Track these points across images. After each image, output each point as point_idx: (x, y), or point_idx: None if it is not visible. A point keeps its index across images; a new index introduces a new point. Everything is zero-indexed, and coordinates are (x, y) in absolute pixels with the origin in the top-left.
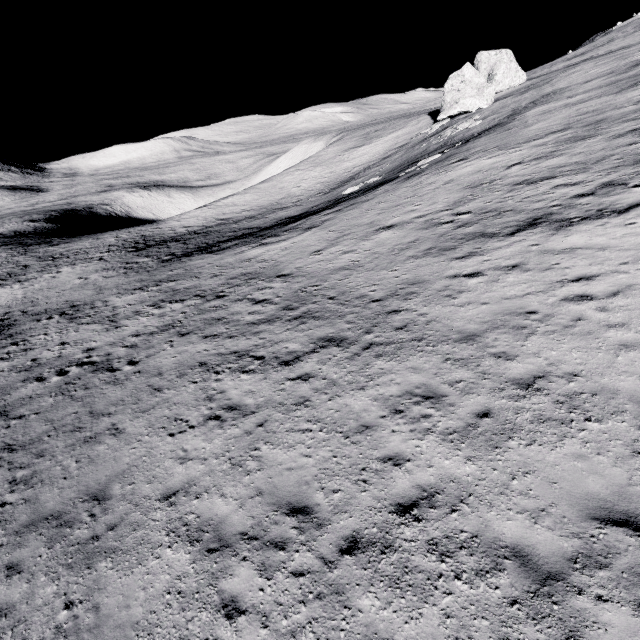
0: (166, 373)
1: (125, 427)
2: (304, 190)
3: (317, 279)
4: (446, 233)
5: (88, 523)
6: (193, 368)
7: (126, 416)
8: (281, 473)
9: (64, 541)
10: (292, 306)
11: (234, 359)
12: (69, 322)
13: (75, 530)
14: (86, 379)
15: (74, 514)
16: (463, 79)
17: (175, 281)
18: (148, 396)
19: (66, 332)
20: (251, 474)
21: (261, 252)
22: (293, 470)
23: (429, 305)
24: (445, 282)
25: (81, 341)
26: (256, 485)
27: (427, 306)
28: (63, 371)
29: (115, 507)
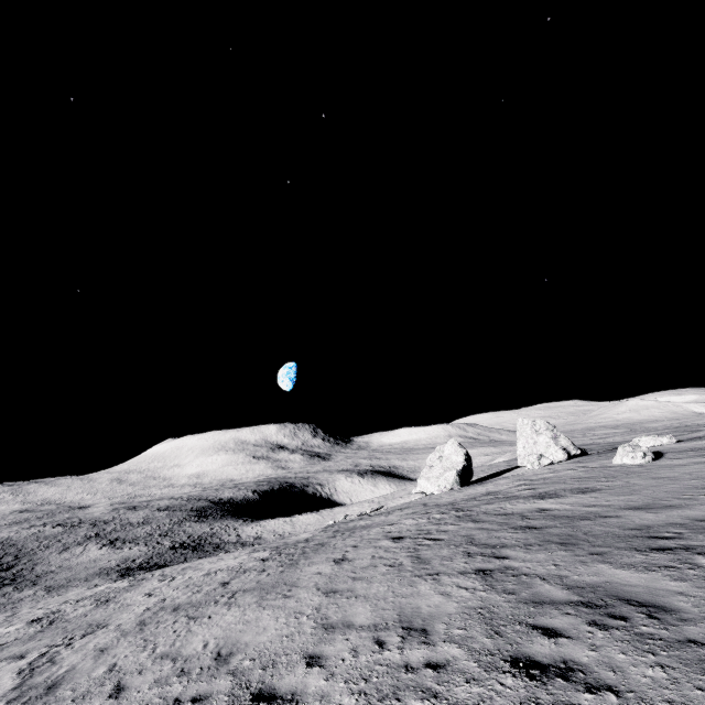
0: None
1: None
2: None
3: None
4: None
5: None
6: None
7: None
8: None
9: None
10: None
11: None
12: None
13: None
14: None
15: None
16: (442, 454)
17: (47, 591)
18: None
19: None
20: None
21: (70, 593)
22: None
23: None
24: None
25: None
26: None
27: None
28: None
29: None
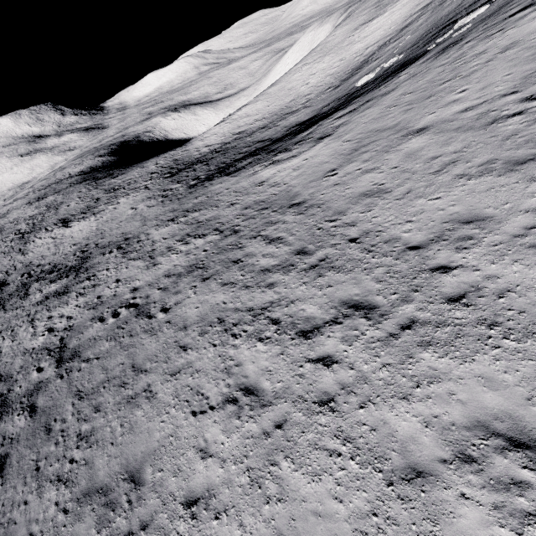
0: (190, 328)
1: (157, 391)
2: (313, 87)
3: (334, 211)
4: (515, 133)
5: (126, 511)
6: (212, 325)
7: (158, 377)
8: (305, 517)
9: (108, 528)
10: (307, 249)
11: (250, 319)
12: (122, 257)
13: (116, 516)
14: (131, 324)
15: (117, 494)
16: None
17: (198, 211)
18: (175, 355)
19: (120, 268)
20: (271, 504)
21: (273, 173)
22: (320, 517)
23: (500, 261)
24: (524, 220)
25: (129, 279)
26: (277, 525)
27: (496, 263)
28: (116, 312)
29: (147, 498)
